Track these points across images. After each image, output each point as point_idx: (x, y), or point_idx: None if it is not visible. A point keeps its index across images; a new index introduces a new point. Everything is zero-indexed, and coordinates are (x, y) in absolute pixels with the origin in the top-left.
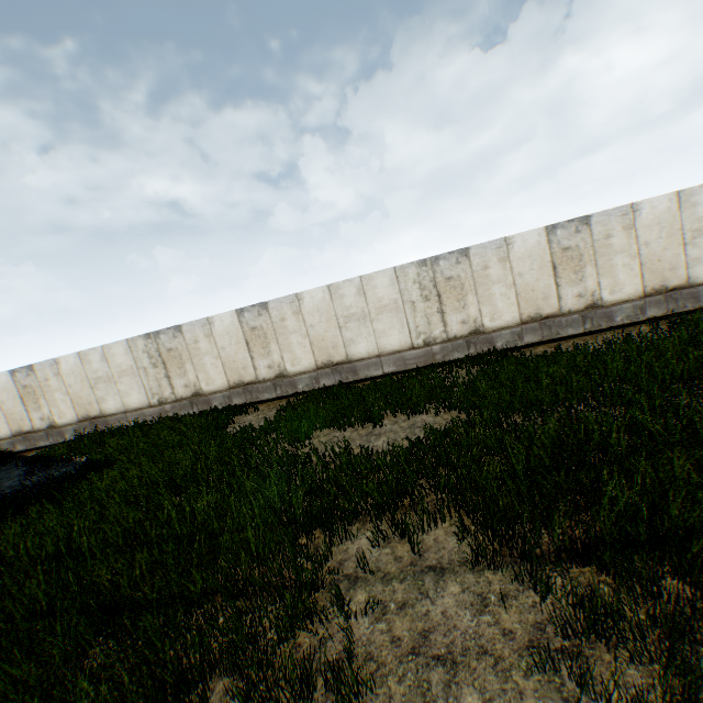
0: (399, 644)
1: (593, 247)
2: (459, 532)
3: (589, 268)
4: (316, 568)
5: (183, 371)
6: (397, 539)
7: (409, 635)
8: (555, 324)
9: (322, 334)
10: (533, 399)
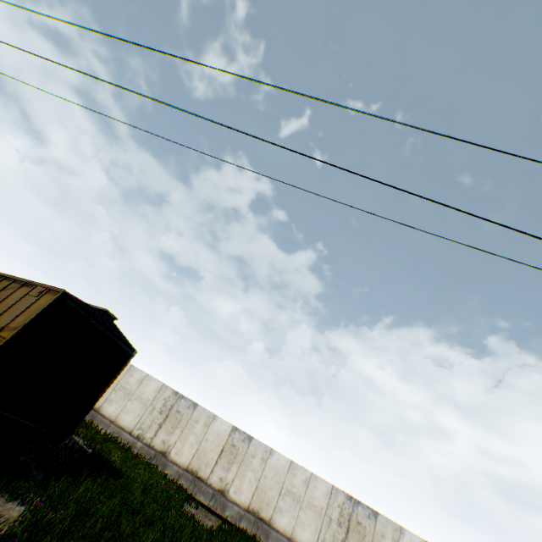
0: None
1: None
2: None
3: None
4: None
5: (172, 431)
6: None
7: None
8: None
9: (267, 487)
10: None
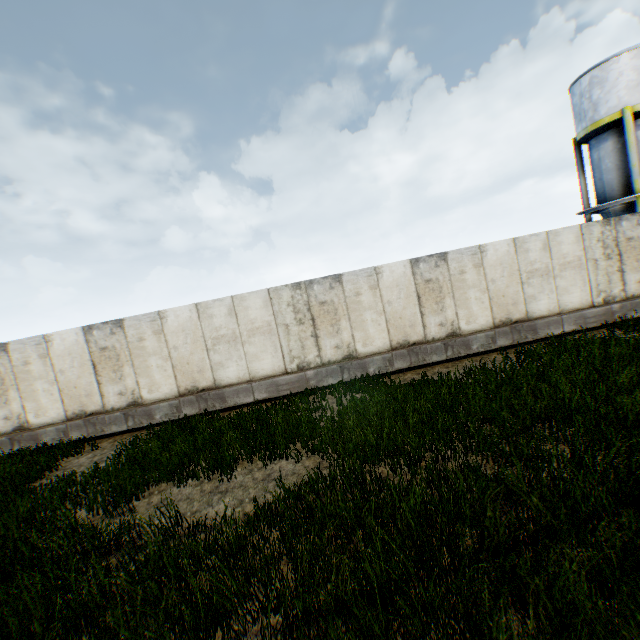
0: None
1: (451, 281)
2: None
3: (448, 300)
4: None
5: (6, 400)
6: None
7: None
8: (422, 351)
9: (187, 356)
10: (400, 443)
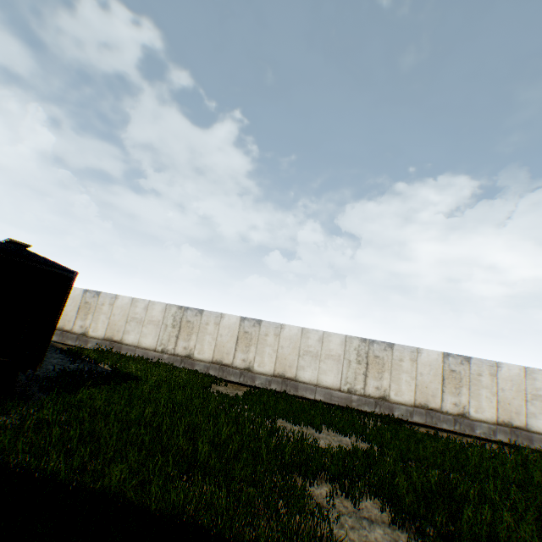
0: (353, 541)
1: (469, 377)
2: (381, 505)
3: (464, 389)
4: (308, 487)
5: (189, 338)
6: (343, 496)
7: (358, 539)
8: (435, 416)
9: (286, 355)
10: (421, 455)
